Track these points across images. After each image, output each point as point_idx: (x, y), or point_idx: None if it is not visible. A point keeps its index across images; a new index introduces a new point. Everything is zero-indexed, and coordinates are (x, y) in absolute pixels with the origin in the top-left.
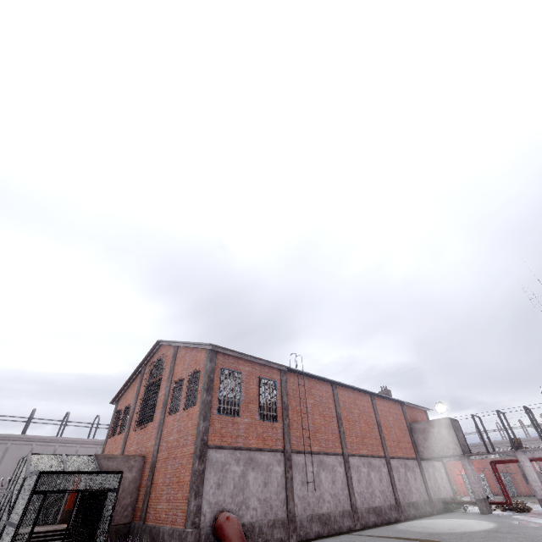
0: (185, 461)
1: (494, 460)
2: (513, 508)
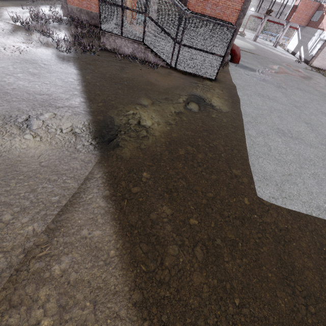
0: (229, 13)
1: (252, 15)
2: (240, 34)
